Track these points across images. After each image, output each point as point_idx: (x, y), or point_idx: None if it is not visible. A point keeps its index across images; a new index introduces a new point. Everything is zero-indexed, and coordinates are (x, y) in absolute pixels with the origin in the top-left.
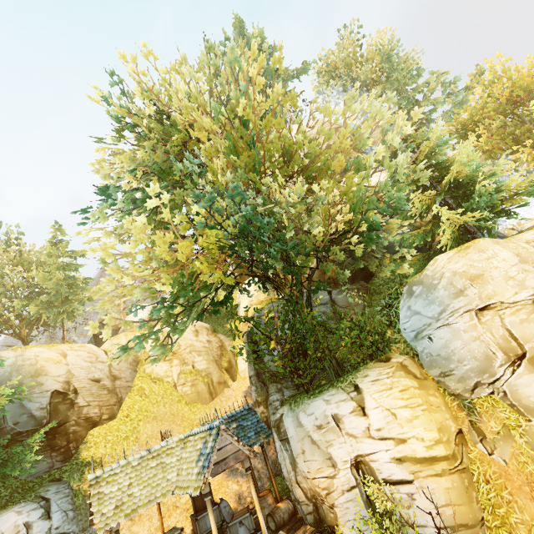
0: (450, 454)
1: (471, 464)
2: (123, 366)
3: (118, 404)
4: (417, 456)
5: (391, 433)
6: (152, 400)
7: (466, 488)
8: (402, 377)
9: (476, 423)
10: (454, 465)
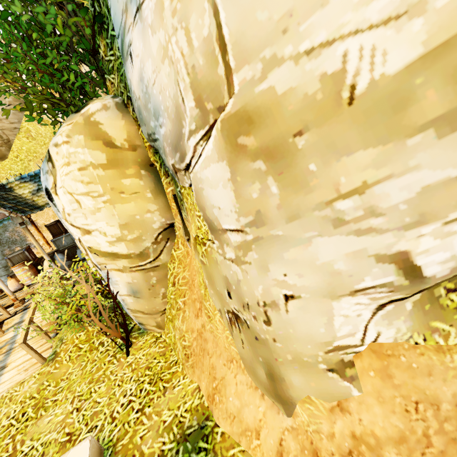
0: (135, 253)
1: (170, 262)
2: (0, 107)
3: (5, 145)
4: (101, 250)
5: (75, 222)
6: (39, 142)
7: (152, 285)
8: (81, 145)
9: (185, 220)
10: (138, 264)
